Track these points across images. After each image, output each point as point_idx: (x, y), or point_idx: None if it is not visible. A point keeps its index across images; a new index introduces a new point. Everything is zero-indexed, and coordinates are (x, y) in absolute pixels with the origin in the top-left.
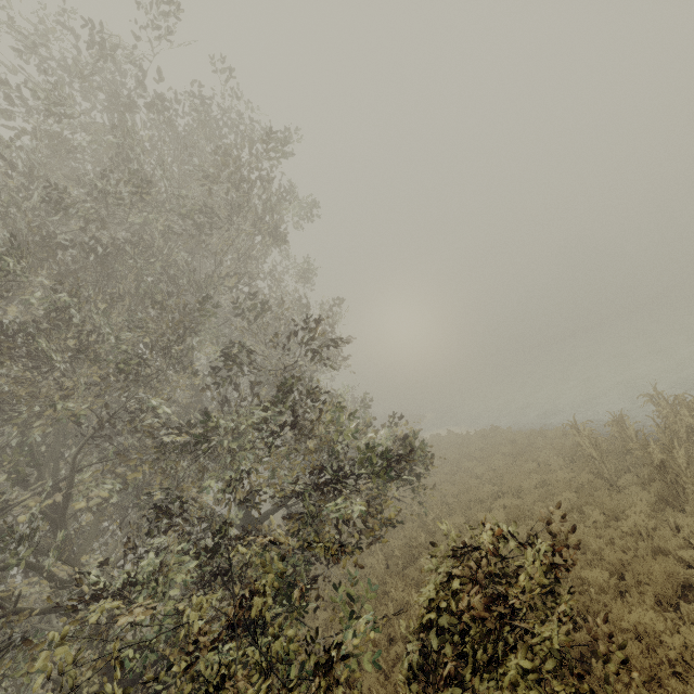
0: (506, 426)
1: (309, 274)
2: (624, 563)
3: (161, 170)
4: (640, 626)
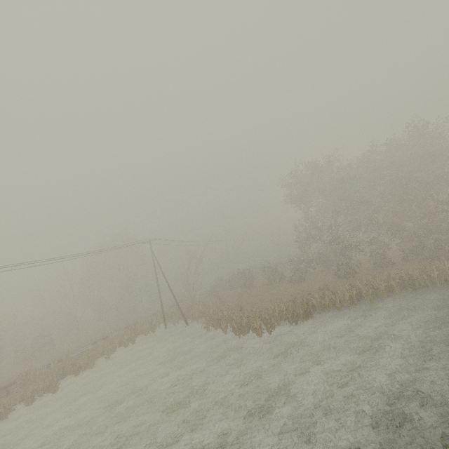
0: None
1: None
2: None
3: None
4: None
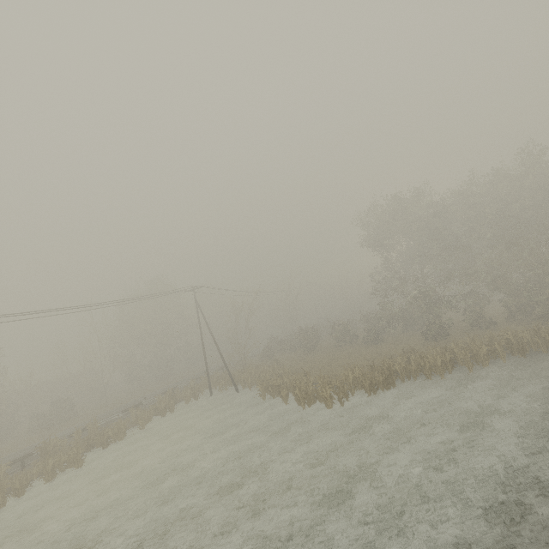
0: None
1: None
2: None
3: None
4: None
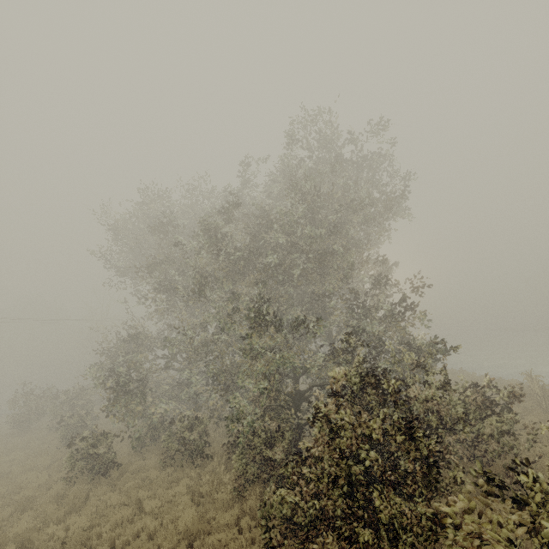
0: (471, 373)
1: (381, 243)
2: (543, 436)
3: (367, 199)
4: (545, 452)
